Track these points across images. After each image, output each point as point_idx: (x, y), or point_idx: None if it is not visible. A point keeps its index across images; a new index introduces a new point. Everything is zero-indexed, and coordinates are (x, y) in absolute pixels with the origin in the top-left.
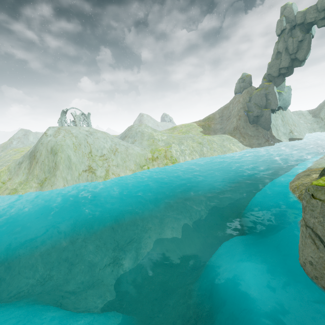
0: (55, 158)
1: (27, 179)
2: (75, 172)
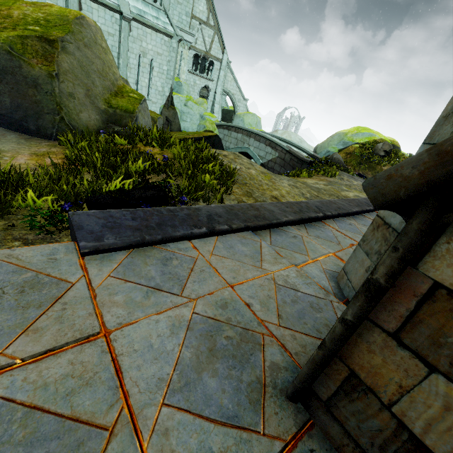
0: None
1: None
2: None
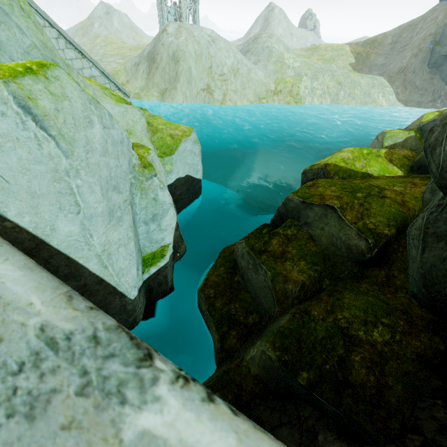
0: (176, 67)
1: (147, 86)
2: (194, 89)
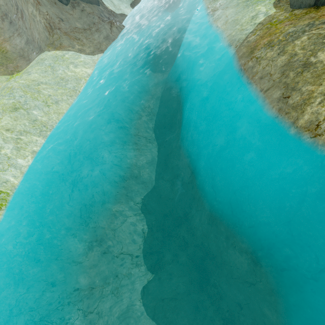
0: None
1: None
2: None
